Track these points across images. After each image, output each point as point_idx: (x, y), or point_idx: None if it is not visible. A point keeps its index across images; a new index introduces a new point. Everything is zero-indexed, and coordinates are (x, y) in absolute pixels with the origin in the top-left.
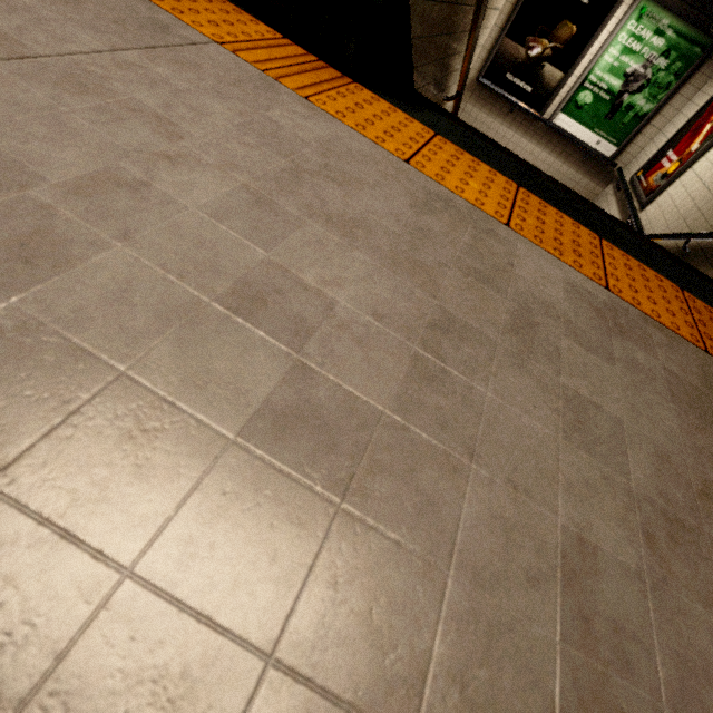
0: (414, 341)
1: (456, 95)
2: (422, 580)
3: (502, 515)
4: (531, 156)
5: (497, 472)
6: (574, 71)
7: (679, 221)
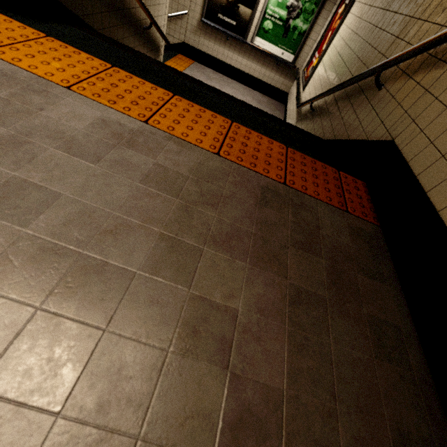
0: None
1: (150, 24)
2: None
3: None
4: (247, 67)
5: None
6: (257, 8)
7: (313, 93)
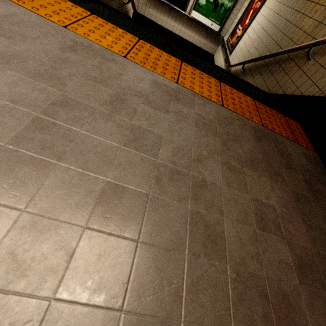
0: (38, 111)
1: None
2: (3, 216)
3: (70, 181)
4: (184, 34)
5: (74, 164)
6: None
7: (242, 57)
